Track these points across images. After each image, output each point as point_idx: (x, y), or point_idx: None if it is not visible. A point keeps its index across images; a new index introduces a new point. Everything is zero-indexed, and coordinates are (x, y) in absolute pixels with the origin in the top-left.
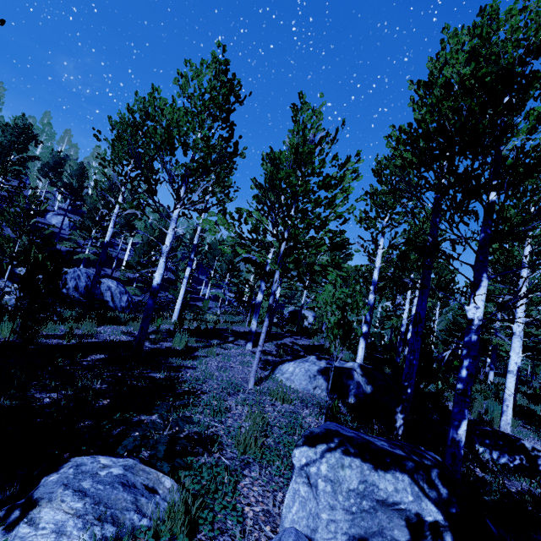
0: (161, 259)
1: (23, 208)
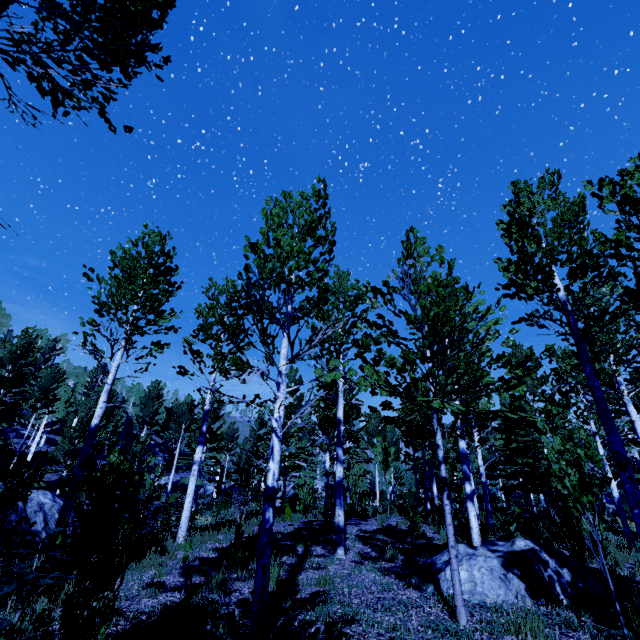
0: (274, 437)
1: None
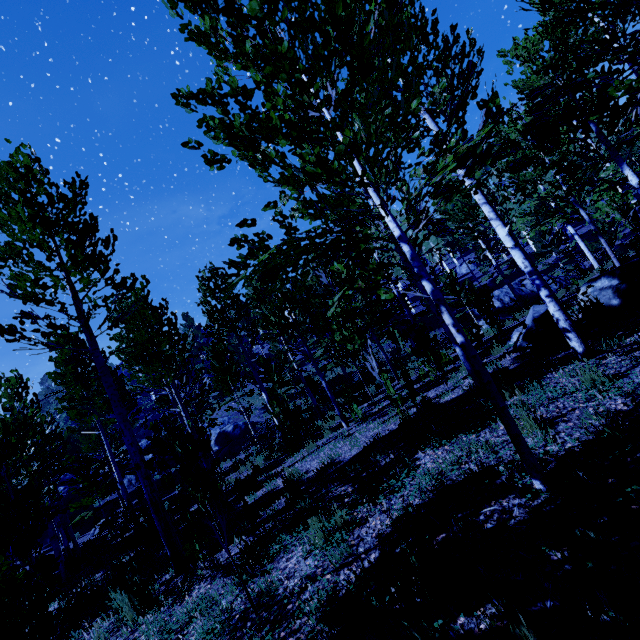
0: None
1: (448, 283)
